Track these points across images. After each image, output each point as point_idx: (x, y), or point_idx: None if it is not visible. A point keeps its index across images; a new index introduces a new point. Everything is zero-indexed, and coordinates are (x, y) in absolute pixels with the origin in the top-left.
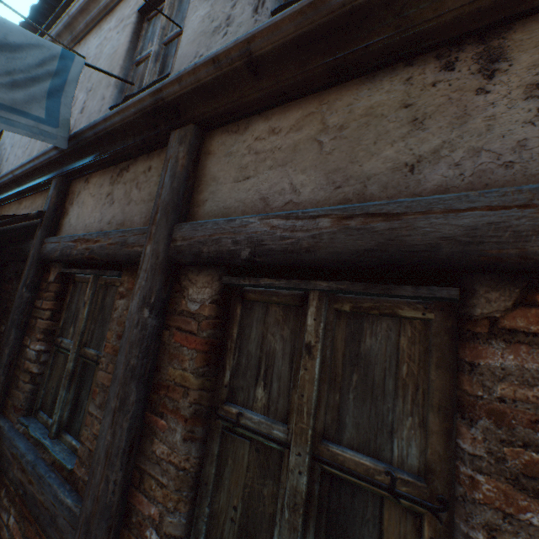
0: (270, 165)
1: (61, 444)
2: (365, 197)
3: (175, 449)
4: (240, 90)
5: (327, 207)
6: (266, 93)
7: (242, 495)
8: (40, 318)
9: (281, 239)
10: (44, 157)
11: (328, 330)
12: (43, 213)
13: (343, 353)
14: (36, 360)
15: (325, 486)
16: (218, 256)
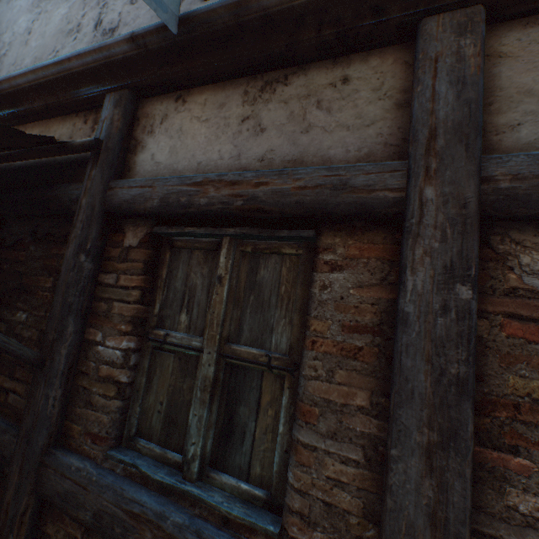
0: None
1: (213, 489)
2: None
3: None
4: None
5: None
6: None
7: None
8: (117, 301)
9: None
10: (95, 56)
11: None
12: (99, 142)
13: None
14: (123, 364)
15: None
16: None
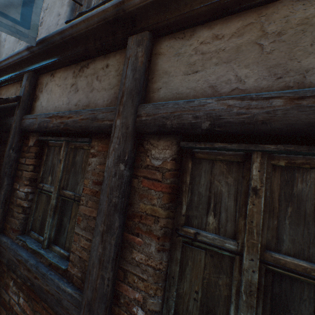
0: (216, 62)
1: (52, 252)
2: (305, 85)
3: (151, 257)
4: (190, 4)
5: (276, 91)
6: (213, 7)
7: (202, 284)
8: (25, 171)
9: (238, 114)
10: (17, 57)
11: (267, 178)
12: (19, 98)
13: (278, 193)
14: (25, 199)
15: (268, 279)
16: (181, 127)
